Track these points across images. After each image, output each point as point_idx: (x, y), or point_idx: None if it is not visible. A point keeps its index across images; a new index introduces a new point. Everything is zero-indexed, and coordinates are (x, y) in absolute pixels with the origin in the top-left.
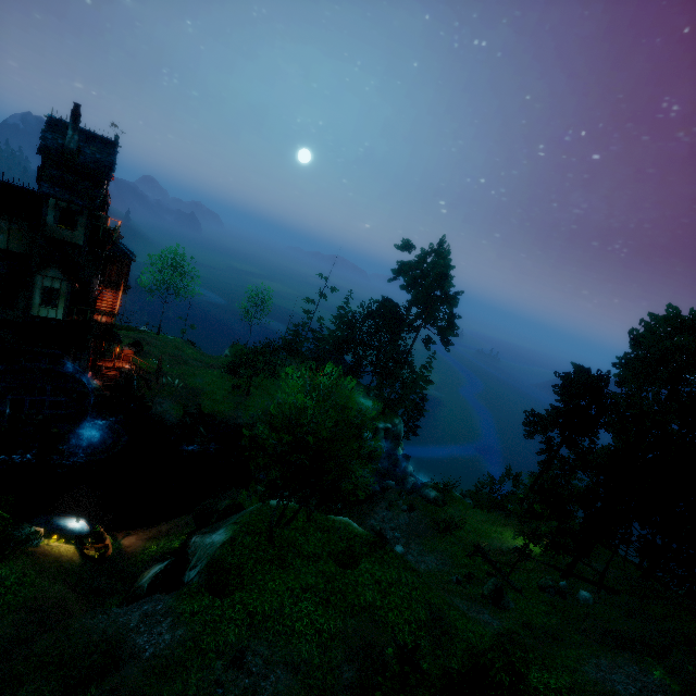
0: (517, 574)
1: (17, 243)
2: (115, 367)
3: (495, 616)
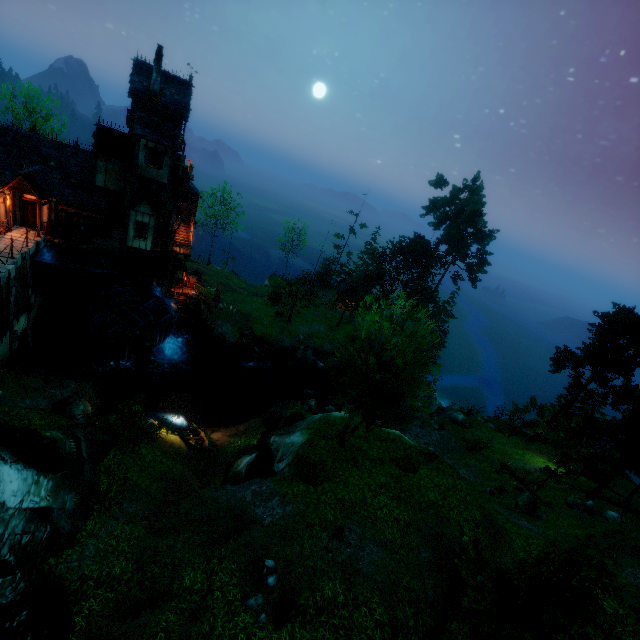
0: (543, 491)
1: (112, 181)
2: (183, 292)
3: (531, 523)
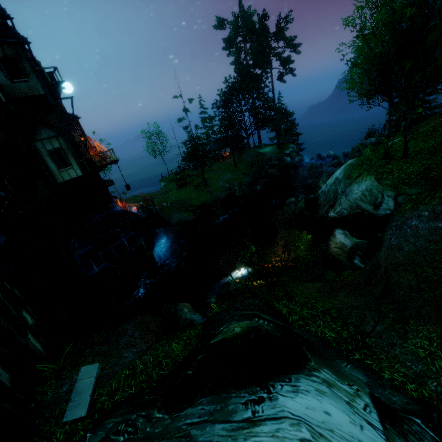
0: None
1: None
2: None
3: None
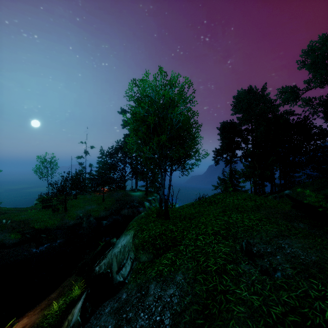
0: None
1: None
2: None
3: None
